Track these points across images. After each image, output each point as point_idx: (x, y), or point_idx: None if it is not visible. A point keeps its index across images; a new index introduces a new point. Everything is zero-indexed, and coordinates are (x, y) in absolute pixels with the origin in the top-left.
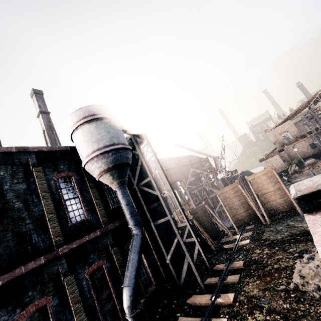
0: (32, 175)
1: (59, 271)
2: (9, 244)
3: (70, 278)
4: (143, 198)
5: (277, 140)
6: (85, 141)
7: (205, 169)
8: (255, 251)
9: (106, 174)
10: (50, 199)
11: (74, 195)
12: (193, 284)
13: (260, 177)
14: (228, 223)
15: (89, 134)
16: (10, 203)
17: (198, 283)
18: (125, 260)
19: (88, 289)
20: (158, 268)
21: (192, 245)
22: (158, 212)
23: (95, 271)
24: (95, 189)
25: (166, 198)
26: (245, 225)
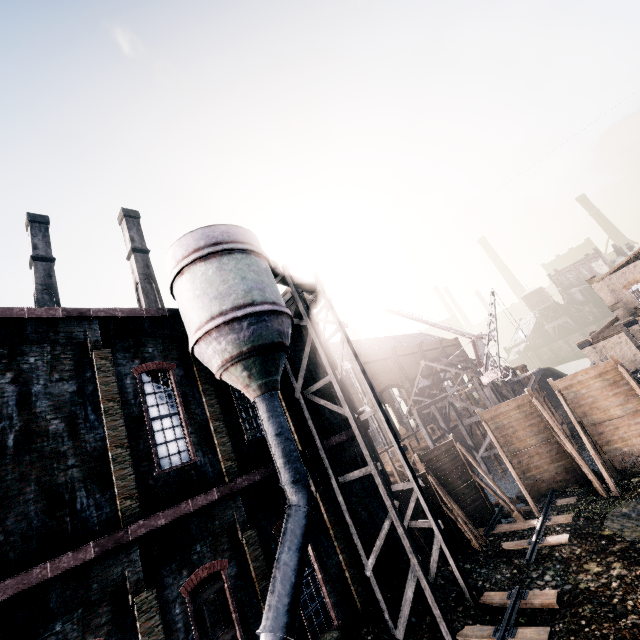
0: (91, 366)
1: (126, 578)
2: (28, 510)
3: (147, 596)
4: (314, 421)
5: (618, 300)
6: (195, 297)
7: (453, 363)
8: (585, 565)
9: (235, 366)
10: (121, 416)
11: (172, 409)
12: (430, 636)
13: (587, 383)
14: (510, 485)
15: (203, 283)
16: (41, 422)
17: (441, 636)
18: (270, 561)
19: (185, 625)
20: (345, 585)
21: (427, 534)
22: (349, 454)
23: (202, 582)
24: (214, 399)
25: (367, 423)
26: (552, 497)
